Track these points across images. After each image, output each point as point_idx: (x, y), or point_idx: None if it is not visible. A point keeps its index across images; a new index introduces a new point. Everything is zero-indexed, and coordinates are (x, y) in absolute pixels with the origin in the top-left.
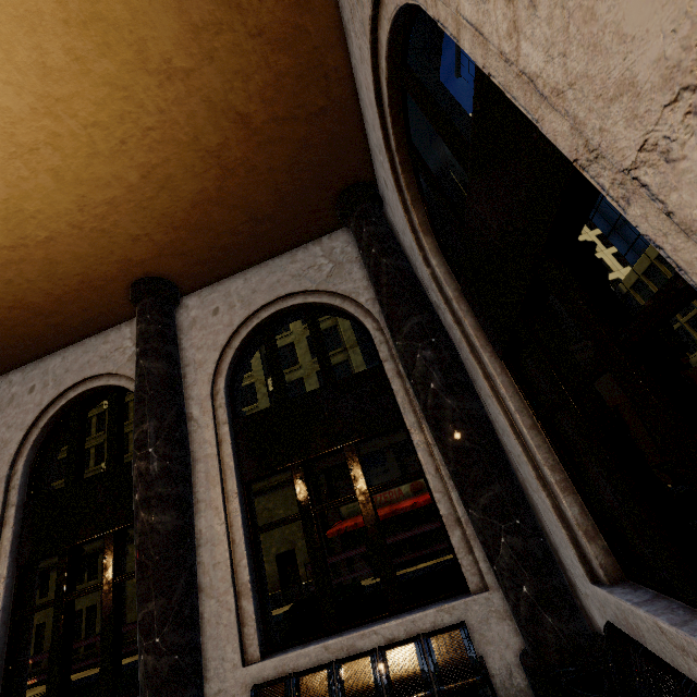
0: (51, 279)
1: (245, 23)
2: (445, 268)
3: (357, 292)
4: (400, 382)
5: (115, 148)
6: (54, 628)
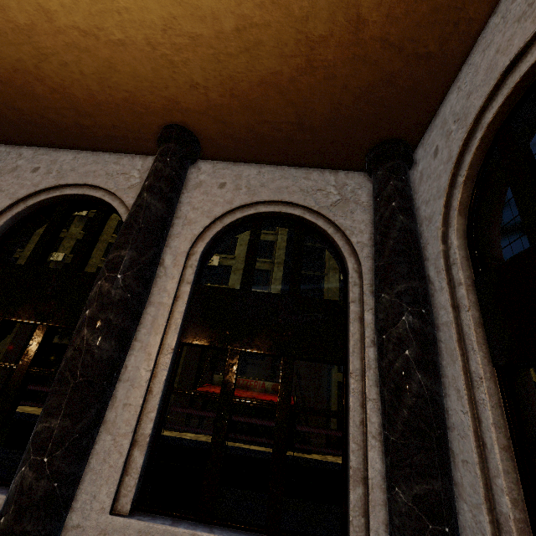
0: (102, 82)
1: None
2: (465, 253)
3: (352, 231)
4: (358, 327)
5: None
6: None
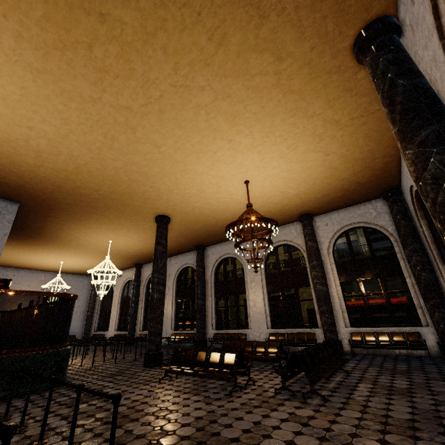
0: (281, 215)
1: (369, 169)
2: (428, 232)
3: (387, 226)
4: (403, 261)
5: (319, 192)
6: (283, 308)
